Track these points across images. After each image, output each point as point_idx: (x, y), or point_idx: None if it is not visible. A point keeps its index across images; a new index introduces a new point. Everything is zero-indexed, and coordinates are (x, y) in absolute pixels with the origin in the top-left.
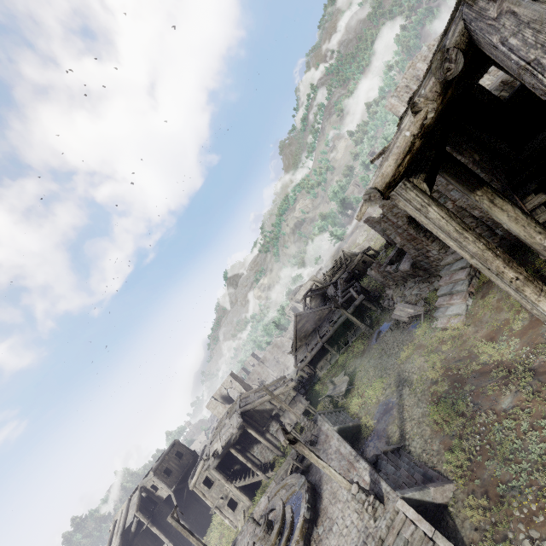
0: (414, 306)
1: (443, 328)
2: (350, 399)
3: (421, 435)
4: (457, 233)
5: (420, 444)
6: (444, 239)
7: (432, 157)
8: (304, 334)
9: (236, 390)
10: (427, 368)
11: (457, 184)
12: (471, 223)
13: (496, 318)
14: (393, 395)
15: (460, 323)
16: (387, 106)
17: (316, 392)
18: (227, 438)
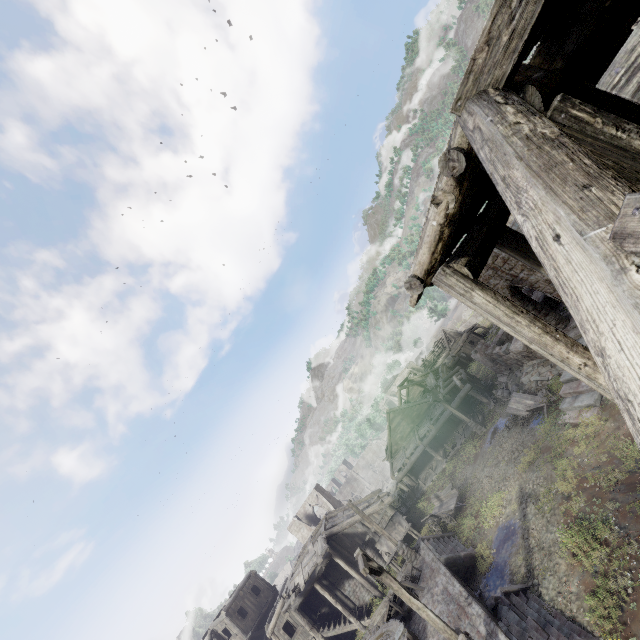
0: (533, 396)
1: (573, 425)
2: (461, 520)
3: (553, 571)
4: (508, 317)
5: (553, 584)
6: (497, 324)
7: (481, 236)
8: (400, 436)
9: (324, 507)
10: (556, 479)
11: (522, 259)
12: None
13: None
14: (515, 515)
15: (594, 417)
16: None
17: (420, 511)
18: (310, 570)
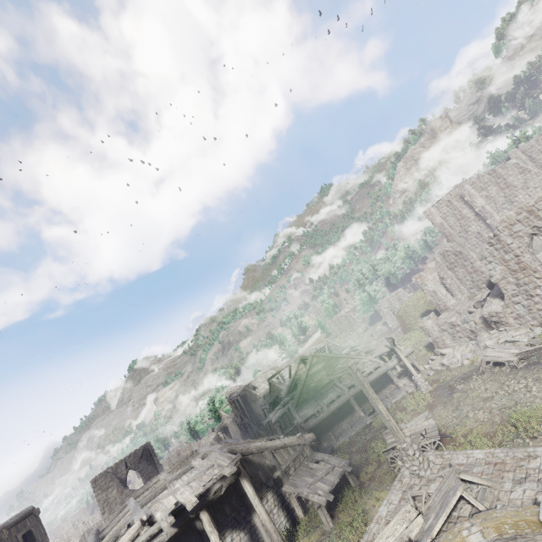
0: (519, 346)
1: None
2: (455, 448)
3: None
4: None
5: None
6: None
7: None
8: (315, 384)
9: (142, 475)
10: None
11: None
12: None
13: None
14: None
15: None
16: (426, 212)
17: None
18: (205, 484)
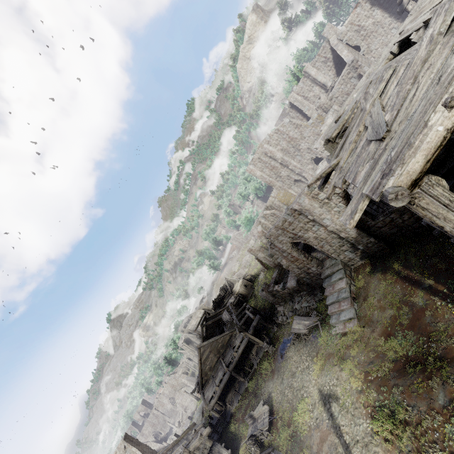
0: (308, 318)
1: (342, 334)
2: (276, 433)
3: None
4: None
5: None
6: None
7: None
8: (209, 366)
9: None
10: (346, 377)
11: None
12: (339, 243)
13: (384, 316)
14: (323, 416)
15: (356, 326)
16: (248, 170)
17: (233, 434)
18: None
